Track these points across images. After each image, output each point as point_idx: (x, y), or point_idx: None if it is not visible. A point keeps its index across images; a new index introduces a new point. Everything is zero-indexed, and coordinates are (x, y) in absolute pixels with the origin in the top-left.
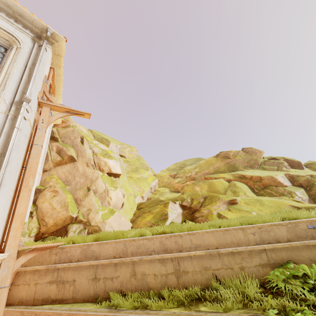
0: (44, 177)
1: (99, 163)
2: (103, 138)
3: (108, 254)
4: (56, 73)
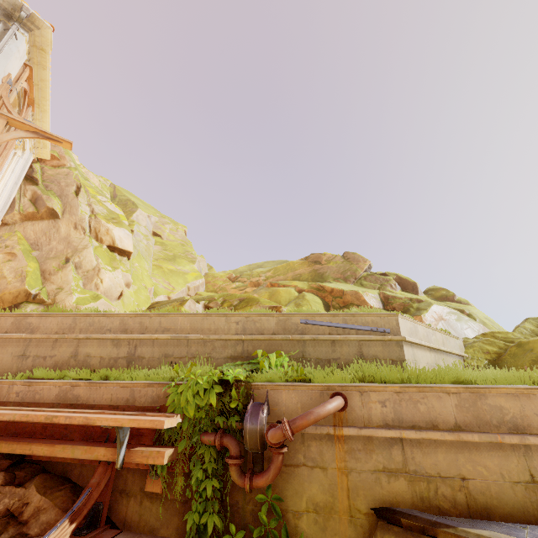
0: (1, 233)
1: (97, 229)
2: (130, 200)
3: (49, 328)
4: (39, 76)
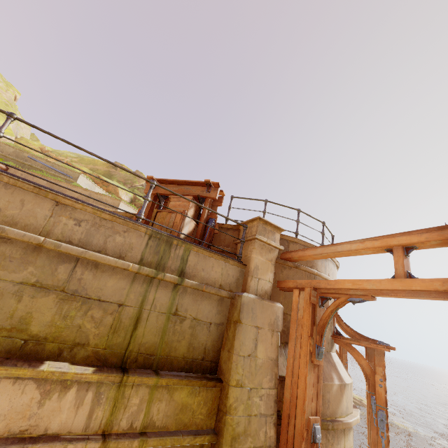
0: None
1: None
2: None
3: None
4: None
